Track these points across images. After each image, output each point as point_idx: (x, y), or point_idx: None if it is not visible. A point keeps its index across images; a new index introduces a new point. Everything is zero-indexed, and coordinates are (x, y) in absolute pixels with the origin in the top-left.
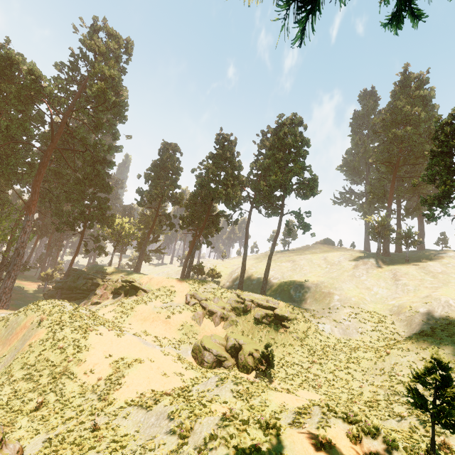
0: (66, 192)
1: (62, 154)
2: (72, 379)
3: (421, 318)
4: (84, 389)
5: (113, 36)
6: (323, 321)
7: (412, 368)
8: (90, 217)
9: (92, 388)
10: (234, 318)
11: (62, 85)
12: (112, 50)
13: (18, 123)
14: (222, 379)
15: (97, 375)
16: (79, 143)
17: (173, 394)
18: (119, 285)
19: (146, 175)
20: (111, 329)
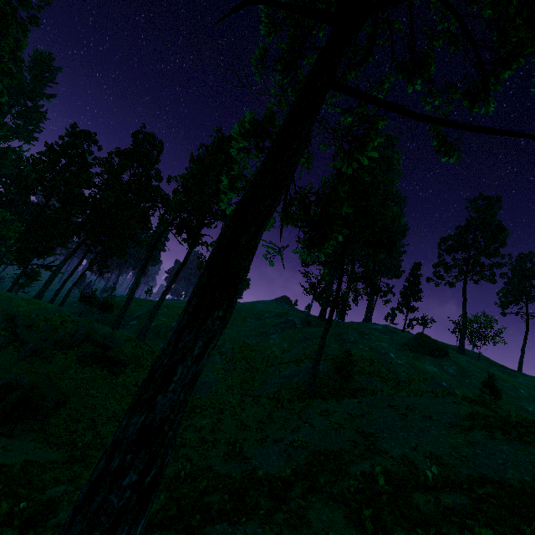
0: None
1: None
2: None
3: (278, 380)
4: None
5: None
6: None
7: (199, 431)
8: None
9: None
10: (52, 354)
11: None
12: None
13: None
14: None
15: None
16: None
17: None
18: None
19: (31, 159)
20: None
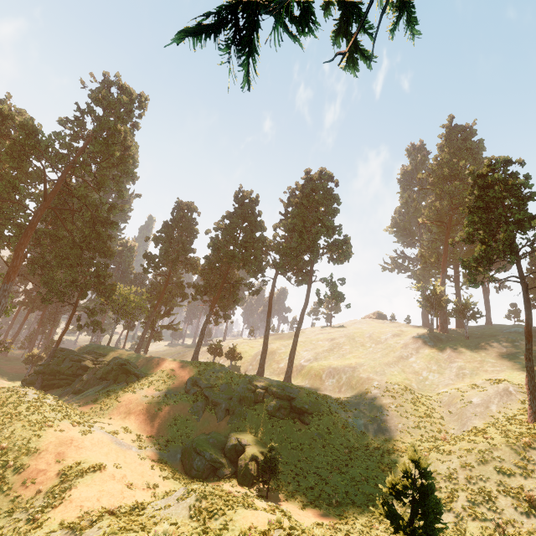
0: (59, 257)
1: (57, 214)
2: (4, 492)
3: (473, 410)
4: (14, 505)
5: (125, 91)
6: (355, 415)
7: (452, 478)
8: (84, 285)
9: (25, 504)
10: (243, 411)
11: (64, 141)
12: (123, 105)
13: (5, 180)
14: (187, 491)
15: (38, 485)
16: (77, 202)
17: (118, 513)
18: (108, 368)
19: (156, 238)
20: (77, 424)
